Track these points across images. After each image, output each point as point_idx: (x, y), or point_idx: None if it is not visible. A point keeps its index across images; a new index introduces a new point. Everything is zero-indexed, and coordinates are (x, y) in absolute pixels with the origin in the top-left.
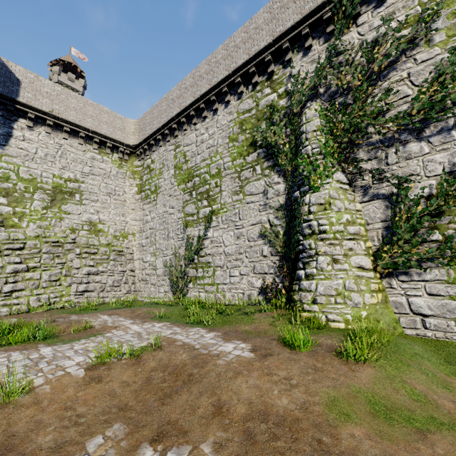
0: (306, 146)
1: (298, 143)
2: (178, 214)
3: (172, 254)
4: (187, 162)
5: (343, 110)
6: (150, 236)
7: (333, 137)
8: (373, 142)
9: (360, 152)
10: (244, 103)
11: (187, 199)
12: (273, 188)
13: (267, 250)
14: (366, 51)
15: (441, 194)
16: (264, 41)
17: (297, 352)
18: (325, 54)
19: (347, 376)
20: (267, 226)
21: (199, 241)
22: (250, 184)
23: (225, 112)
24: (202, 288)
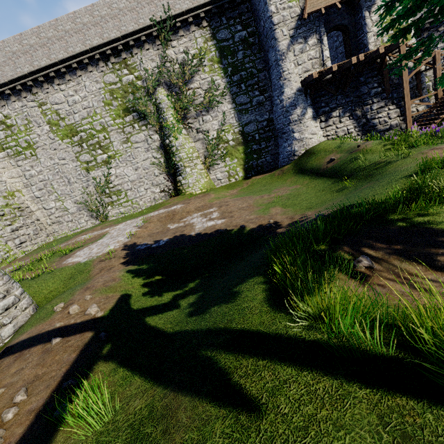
0: (165, 115)
1: (159, 113)
2: (73, 164)
3: (81, 194)
4: (63, 120)
5: (178, 97)
6: (45, 187)
7: (177, 112)
8: (193, 114)
9: (189, 119)
10: (108, 76)
11: (79, 150)
12: (153, 139)
13: (157, 172)
14: (181, 67)
15: (218, 137)
16: (113, 33)
17: (195, 199)
18: (159, 58)
19: (210, 197)
20: (153, 160)
21: (106, 178)
22: (134, 136)
23: (91, 80)
24: (121, 206)
